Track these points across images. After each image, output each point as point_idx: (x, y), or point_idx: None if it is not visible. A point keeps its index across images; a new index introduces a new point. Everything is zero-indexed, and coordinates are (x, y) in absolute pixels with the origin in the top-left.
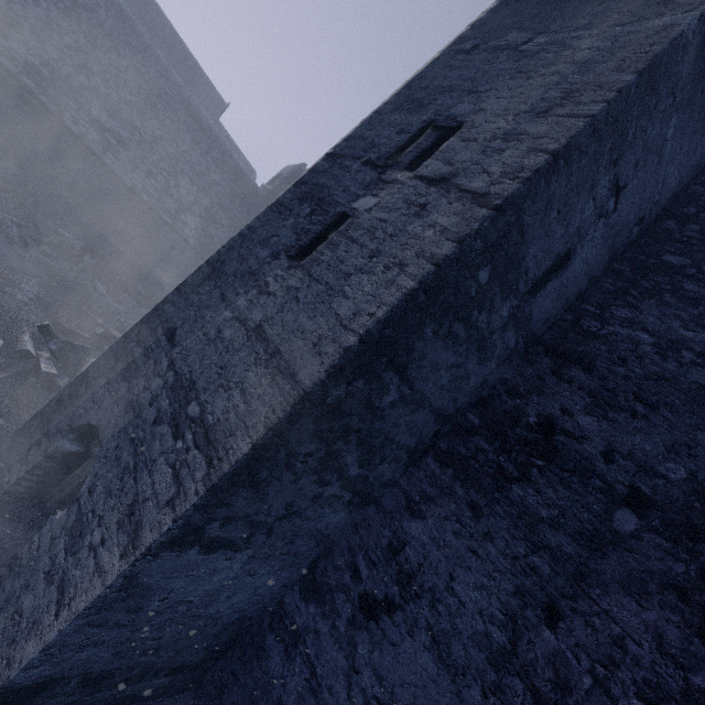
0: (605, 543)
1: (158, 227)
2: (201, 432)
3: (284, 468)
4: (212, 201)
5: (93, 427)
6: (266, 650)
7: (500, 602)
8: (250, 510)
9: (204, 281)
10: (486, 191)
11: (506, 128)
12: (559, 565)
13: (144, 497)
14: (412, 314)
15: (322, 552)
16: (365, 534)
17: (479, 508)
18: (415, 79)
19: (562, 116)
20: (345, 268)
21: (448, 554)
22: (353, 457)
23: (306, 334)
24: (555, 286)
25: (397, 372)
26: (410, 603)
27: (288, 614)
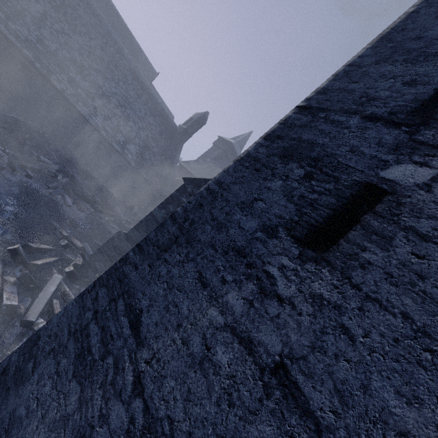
0: None
1: (110, 153)
2: None
3: None
4: (147, 135)
5: None
6: None
7: None
8: None
9: (171, 244)
10: None
11: None
12: None
13: None
14: None
15: None
16: None
17: None
18: (393, 32)
19: None
20: (437, 292)
21: None
22: None
23: None
24: None
25: None
26: None
27: None
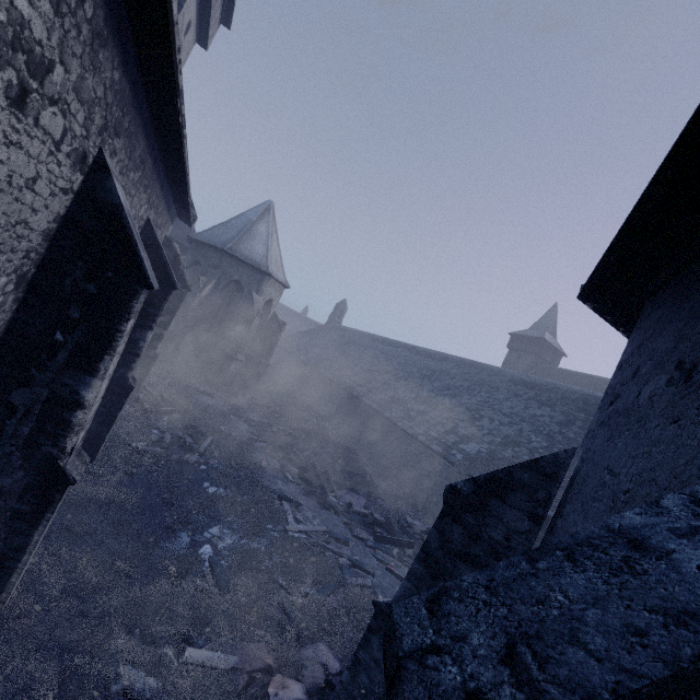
0: None
1: (433, 462)
2: None
3: None
4: (520, 430)
5: None
6: None
7: None
8: None
9: None
10: None
11: None
12: None
13: None
14: None
15: None
16: None
17: None
18: None
19: None
20: None
21: None
22: None
23: None
24: None
25: None
26: None
27: None
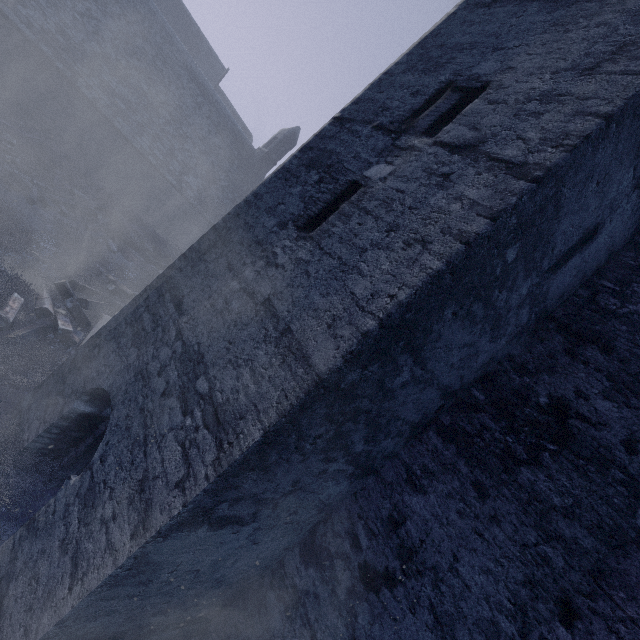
0: (627, 541)
1: (163, 188)
2: (210, 410)
3: (294, 450)
4: (212, 163)
5: (104, 391)
6: (267, 608)
7: (508, 590)
8: (258, 490)
9: (210, 248)
10: (522, 160)
11: (542, 88)
12: (574, 559)
13: (154, 474)
14: (435, 296)
15: (322, 518)
16: (364, 504)
17: (485, 489)
18: (429, 37)
19: (614, 73)
20: (359, 242)
21: (452, 533)
22: (359, 435)
23: (319, 313)
24: (576, 262)
25: (411, 354)
26: (411, 579)
27: (288, 574)
